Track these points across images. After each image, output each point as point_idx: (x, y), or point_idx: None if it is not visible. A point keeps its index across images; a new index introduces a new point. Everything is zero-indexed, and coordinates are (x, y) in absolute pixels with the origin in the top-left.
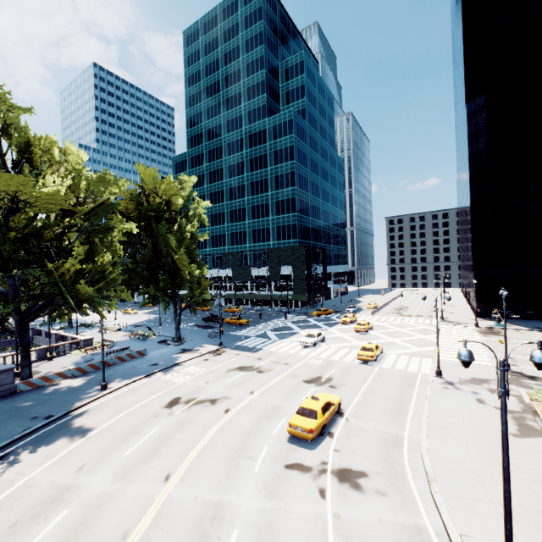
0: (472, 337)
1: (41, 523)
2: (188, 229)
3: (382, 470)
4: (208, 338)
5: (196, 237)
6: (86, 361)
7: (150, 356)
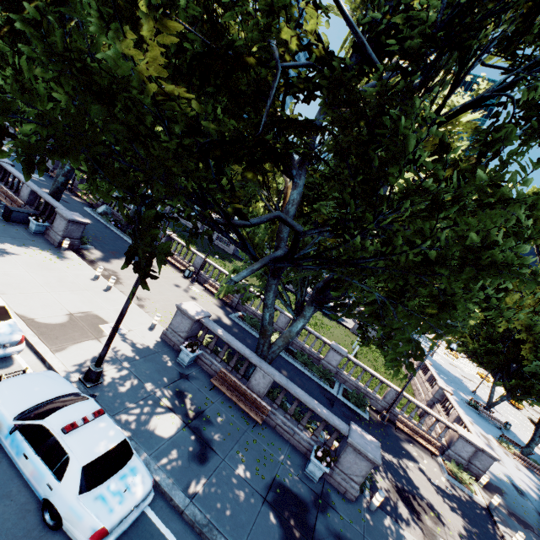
0: None
1: (503, 409)
2: None
3: None
4: None
5: None
6: None
7: None
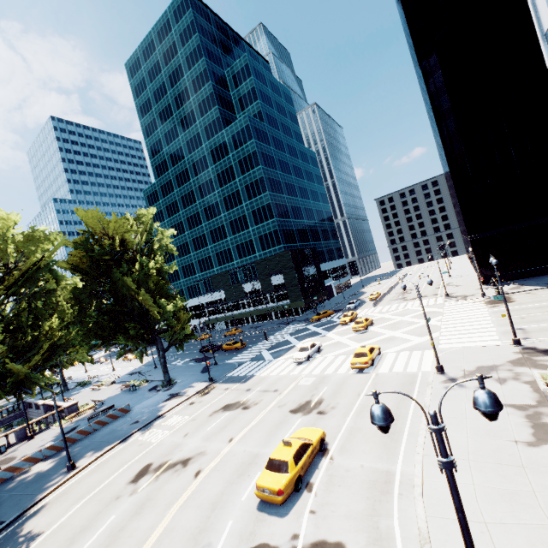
0: (479, 311)
1: None
2: (152, 264)
3: (364, 535)
4: (200, 374)
5: (164, 271)
6: (68, 432)
7: (134, 411)
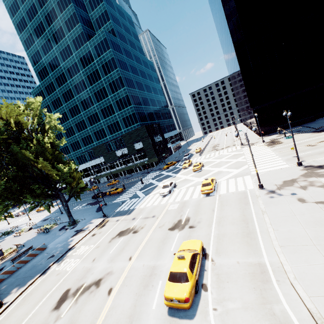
0: (265, 150)
1: None
2: (46, 140)
3: (266, 323)
4: (96, 213)
5: (57, 144)
6: None
7: (49, 248)
